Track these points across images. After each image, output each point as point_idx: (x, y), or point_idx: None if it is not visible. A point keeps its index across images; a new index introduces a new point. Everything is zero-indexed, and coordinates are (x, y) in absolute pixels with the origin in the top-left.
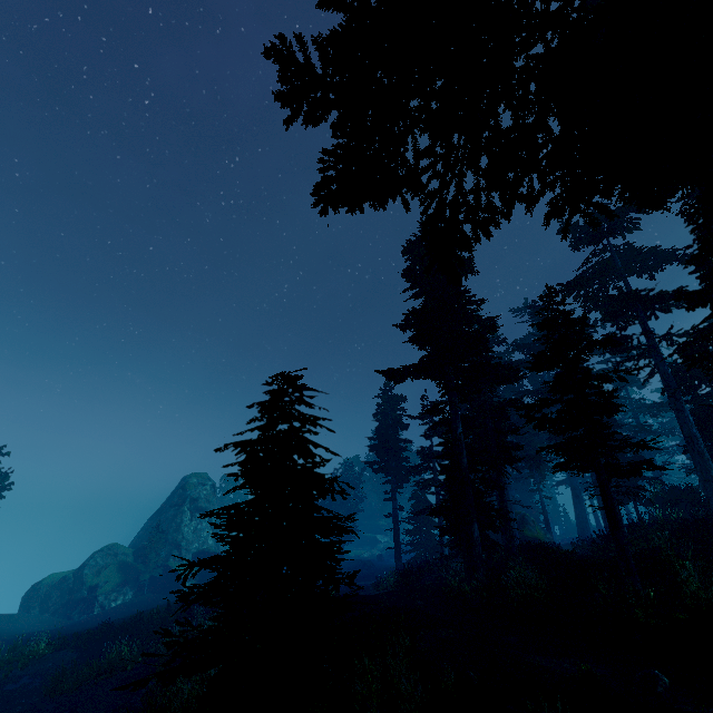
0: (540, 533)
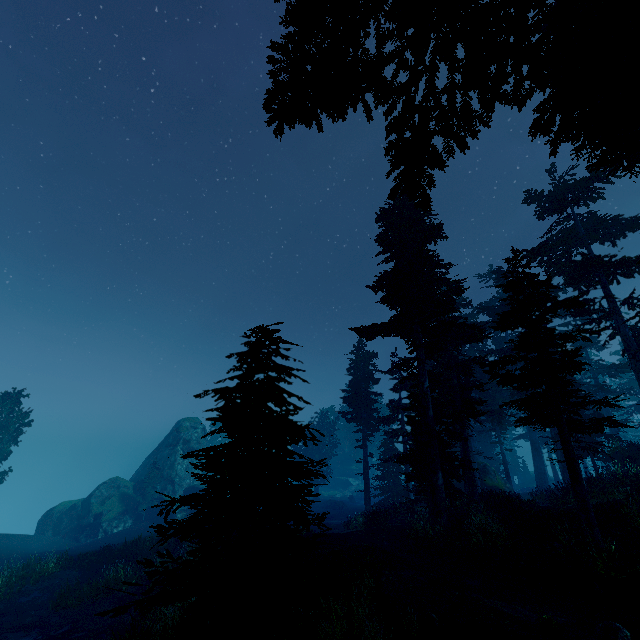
0: (501, 482)
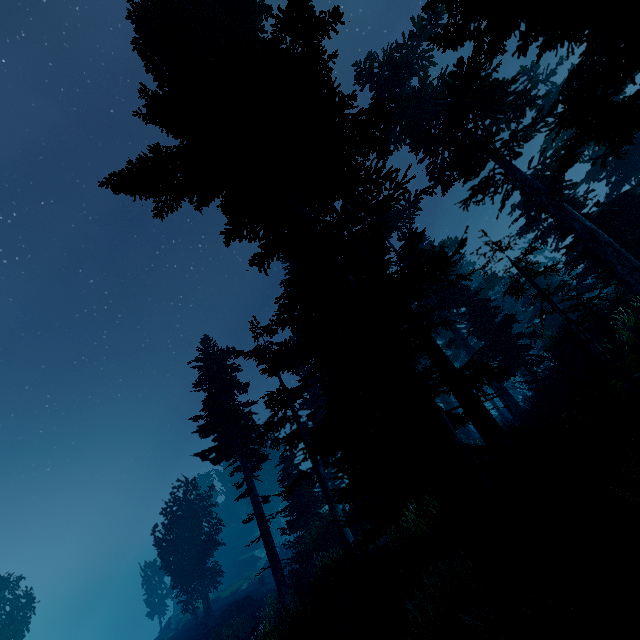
0: None
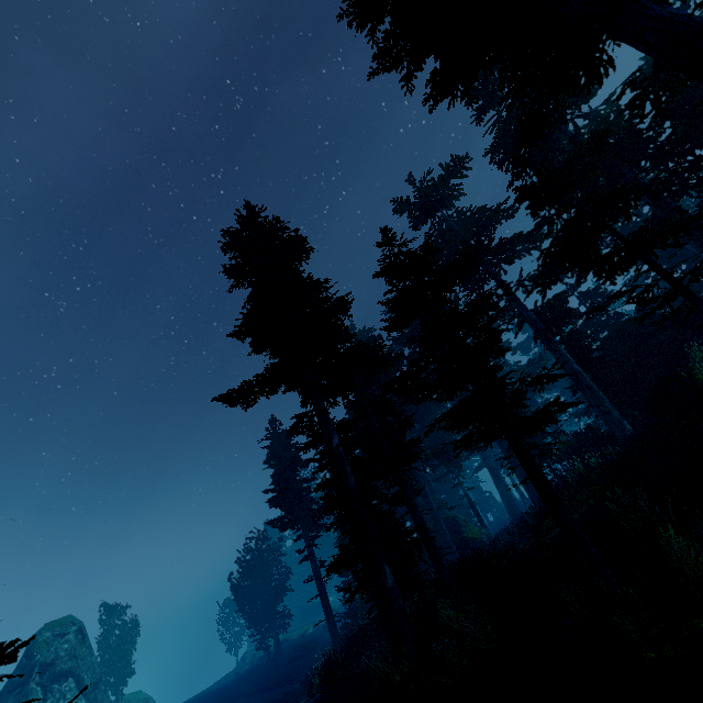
0: (475, 530)
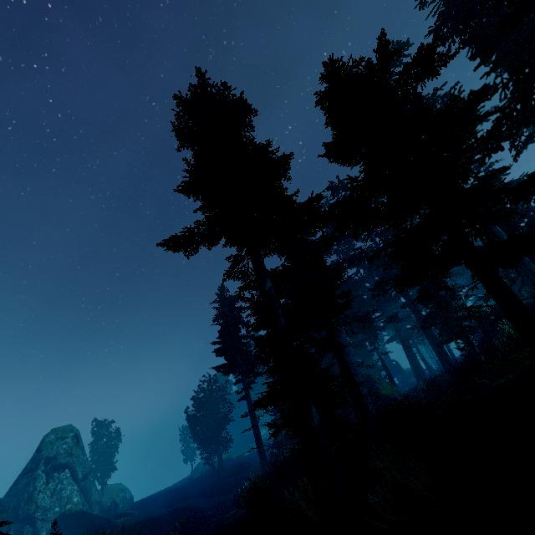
0: (387, 388)
